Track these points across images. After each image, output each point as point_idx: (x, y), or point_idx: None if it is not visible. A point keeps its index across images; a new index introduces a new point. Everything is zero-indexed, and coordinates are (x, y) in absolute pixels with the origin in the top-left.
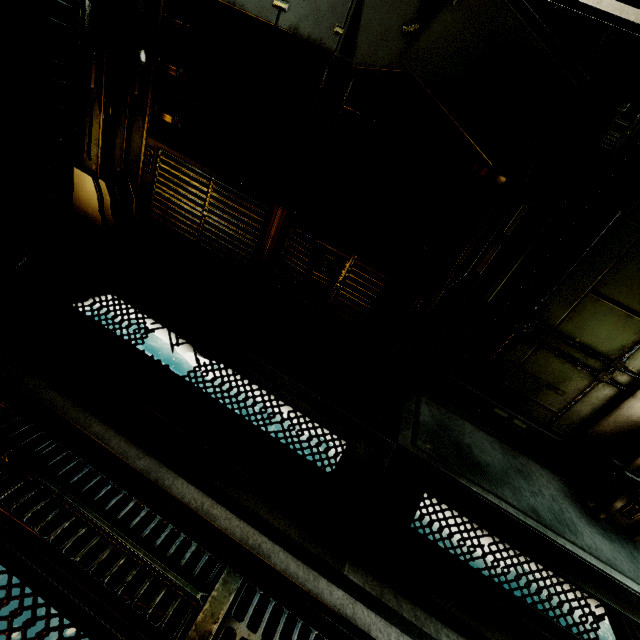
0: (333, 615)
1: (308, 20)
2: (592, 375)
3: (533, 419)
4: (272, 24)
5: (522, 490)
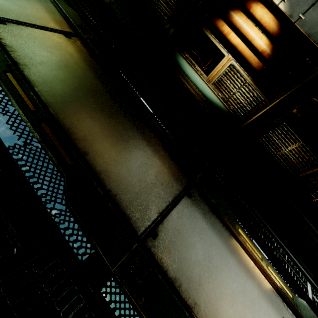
0: None
1: None
2: None
3: None
4: None
5: None
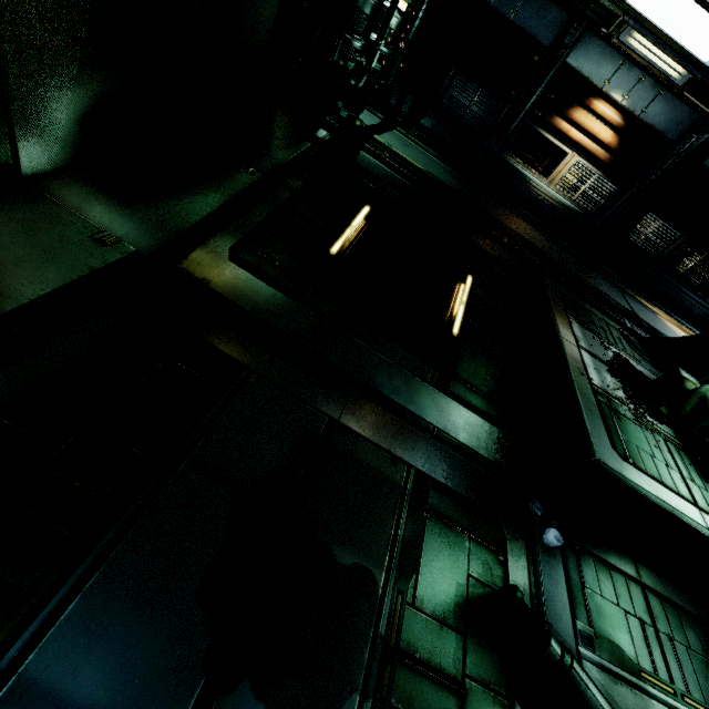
0: None
1: None
2: None
3: None
4: None
5: None
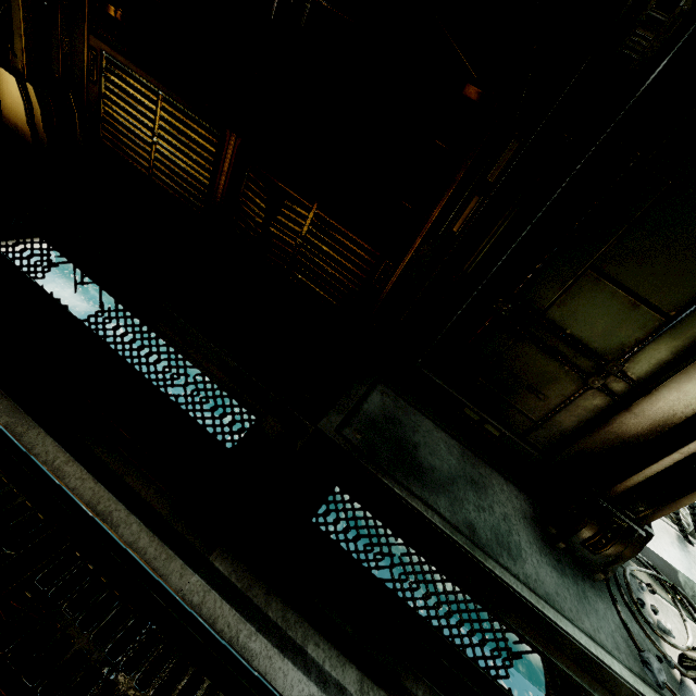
0: (170, 599)
1: None
2: (581, 378)
3: (508, 426)
4: None
5: (465, 502)
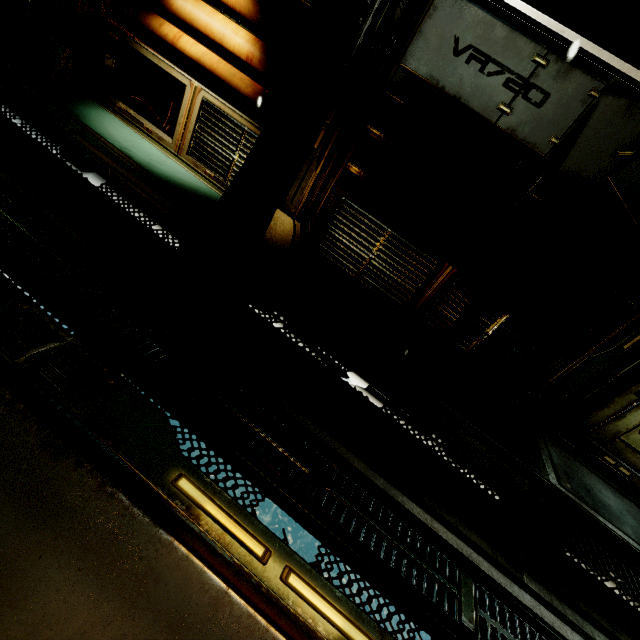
0: (533, 613)
1: (527, 126)
2: None
3: (637, 469)
4: (491, 122)
5: (636, 529)
